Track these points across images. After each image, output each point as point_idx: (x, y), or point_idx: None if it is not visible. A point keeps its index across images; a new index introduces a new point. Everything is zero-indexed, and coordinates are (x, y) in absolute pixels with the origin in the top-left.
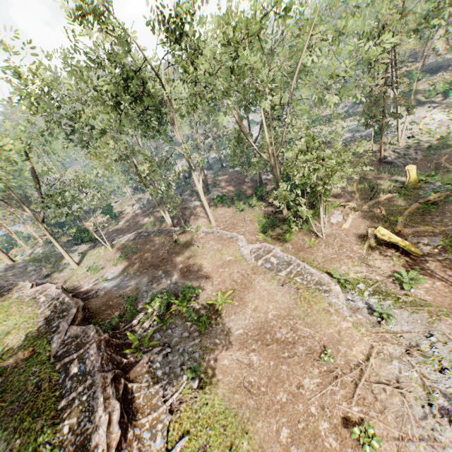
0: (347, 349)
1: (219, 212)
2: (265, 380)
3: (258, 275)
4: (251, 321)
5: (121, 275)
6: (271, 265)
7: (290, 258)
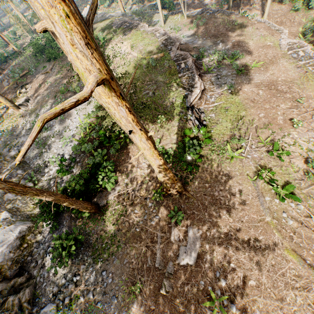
0: (313, 102)
1: (273, 8)
2: (262, 100)
3: (284, 59)
4: (267, 79)
5: (193, 37)
6: (296, 56)
7: (313, 55)
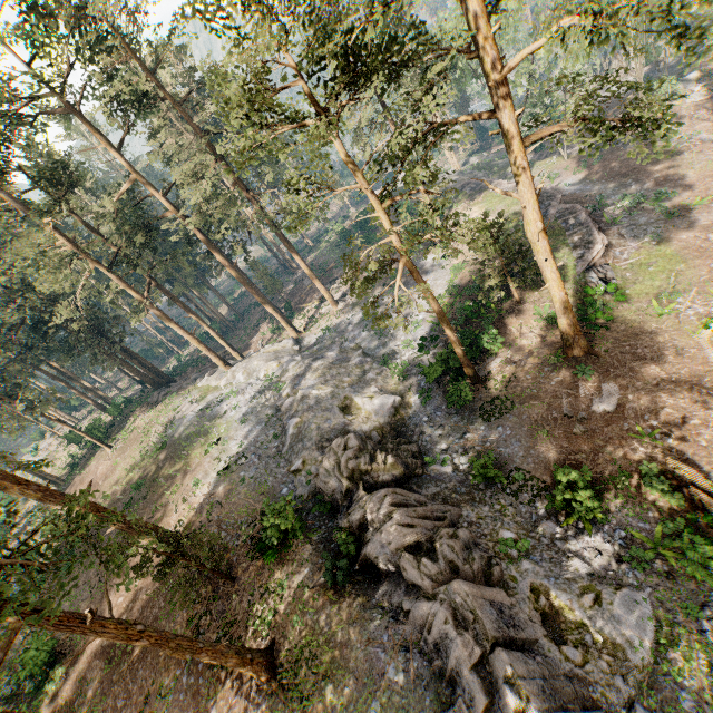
0: None
1: None
2: (712, 246)
3: None
4: None
5: (583, 183)
6: None
7: None
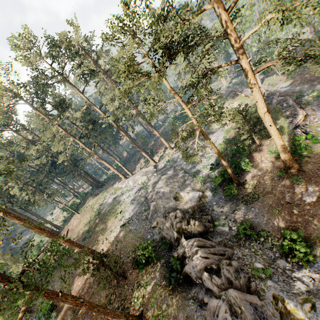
0: None
1: None
2: None
3: None
4: None
5: (290, 86)
6: None
7: None
